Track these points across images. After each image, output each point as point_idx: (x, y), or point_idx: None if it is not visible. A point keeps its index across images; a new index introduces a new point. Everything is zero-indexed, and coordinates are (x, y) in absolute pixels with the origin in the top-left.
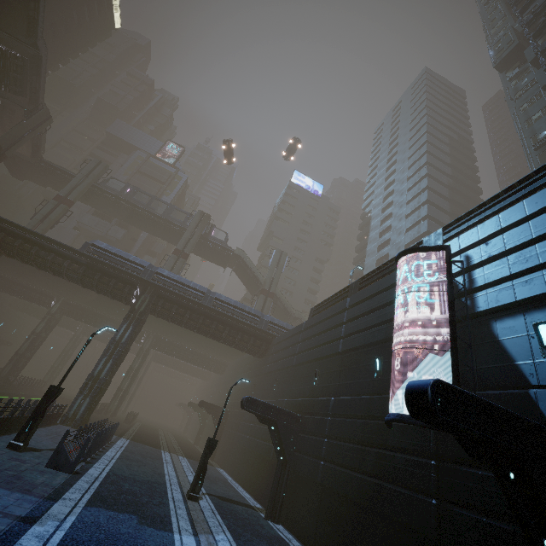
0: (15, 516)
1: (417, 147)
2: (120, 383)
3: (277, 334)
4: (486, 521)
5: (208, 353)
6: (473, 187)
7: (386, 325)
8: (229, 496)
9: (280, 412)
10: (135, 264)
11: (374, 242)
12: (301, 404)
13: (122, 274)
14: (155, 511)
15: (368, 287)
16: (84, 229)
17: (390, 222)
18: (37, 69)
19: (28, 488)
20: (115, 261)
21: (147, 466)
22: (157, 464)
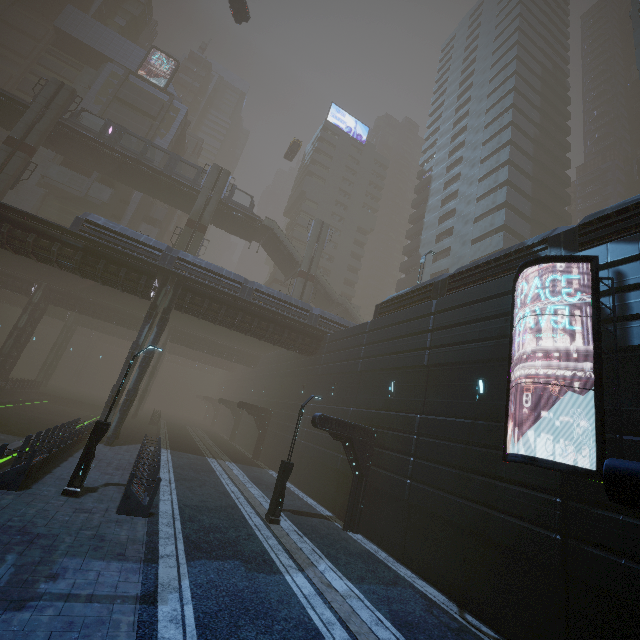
0: (133, 598)
1: (501, 79)
2: None
3: (329, 331)
4: (625, 564)
5: (237, 346)
6: (562, 141)
7: (493, 342)
8: (299, 507)
9: (354, 428)
10: (148, 247)
11: (434, 212)
12: (374, 417)
13: (133, 261)
14: (251, 548)
15: (465, 291)
16: (53, 187)
17: (457, 186)
18: None
19: (119, 551)
20: (122, 244)
21: (207, 485)
22: (214, 479)
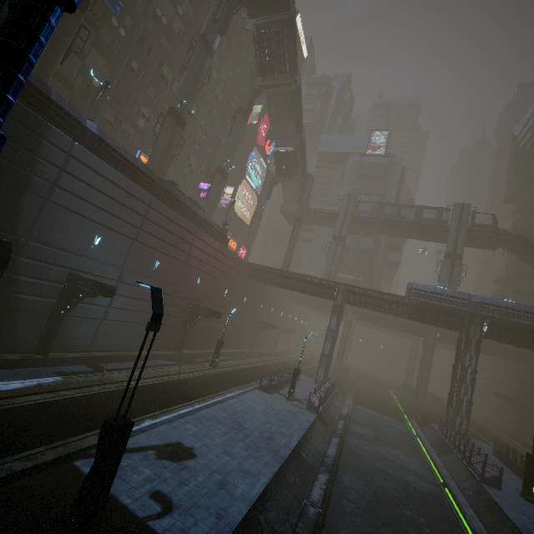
0: None
1: None
2: (420, 373)
3: None
4: None
5: (502, 344)
6: None
7: None
8: None
9: None
10: (455, 298)
11: None
12: None
13: (447, 309)
14: None
15: None
16: None
17: None
18: (303, 151)
19: None
20: (438, 299)
21: None
22: None
